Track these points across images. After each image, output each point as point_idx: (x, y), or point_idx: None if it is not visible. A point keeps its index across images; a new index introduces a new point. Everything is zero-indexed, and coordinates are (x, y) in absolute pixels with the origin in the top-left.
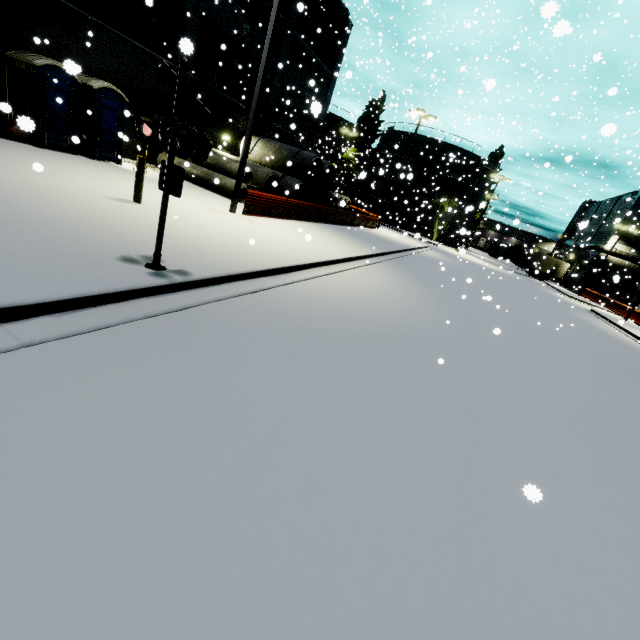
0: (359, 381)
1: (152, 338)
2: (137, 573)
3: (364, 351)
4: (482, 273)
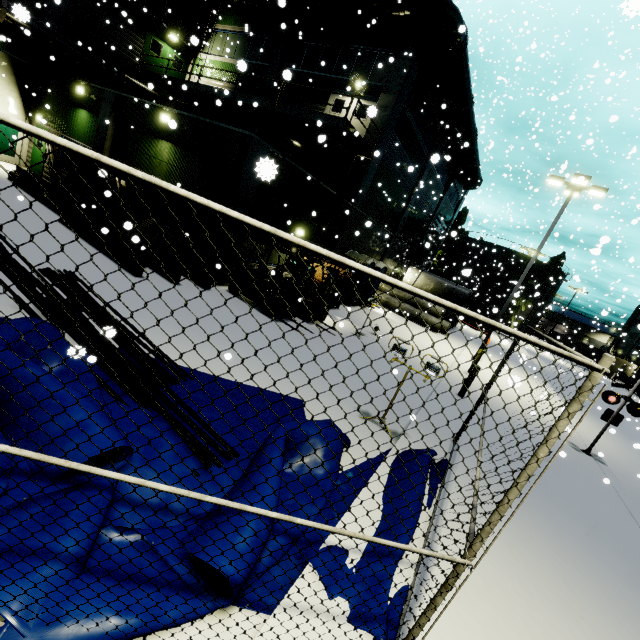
0: None
1: None
2: None
3: None
4: None
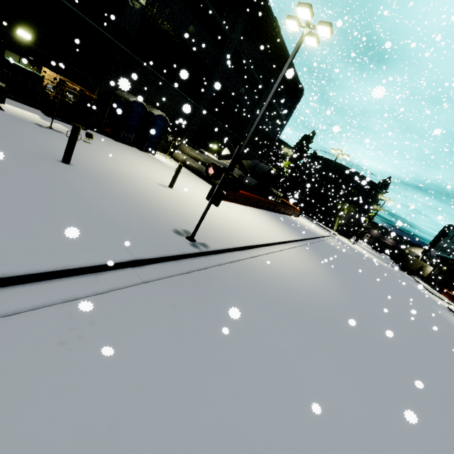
0: (302, 338)
1: (194, 287)
2: (217, 432)
3: (302, 316)
4: (368, 263)
